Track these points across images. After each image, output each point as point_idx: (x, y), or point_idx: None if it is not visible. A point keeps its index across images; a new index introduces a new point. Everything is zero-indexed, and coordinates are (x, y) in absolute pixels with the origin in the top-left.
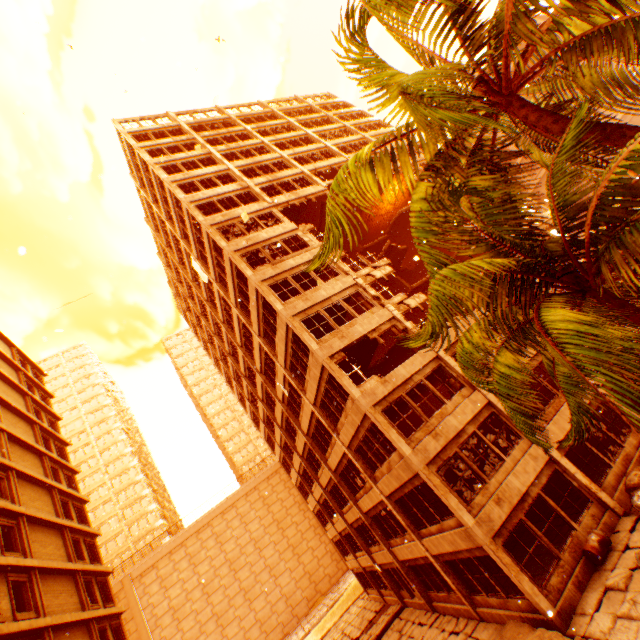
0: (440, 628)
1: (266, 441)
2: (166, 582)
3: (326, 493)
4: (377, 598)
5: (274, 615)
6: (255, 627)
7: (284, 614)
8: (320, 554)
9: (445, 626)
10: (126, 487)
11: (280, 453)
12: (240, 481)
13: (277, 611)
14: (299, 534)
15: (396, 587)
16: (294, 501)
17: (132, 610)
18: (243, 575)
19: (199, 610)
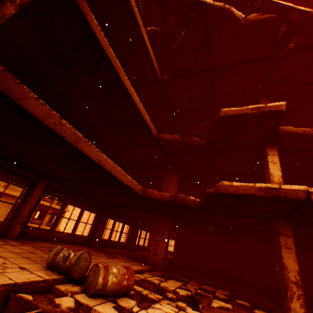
0: None
1: None
2: None
3: None
4: None
5: None
6: None
7: None
8: None
9: None
10: None
11: None
12: None
13: None
14: None
15: None
16: None
17: None
18: None
19: None
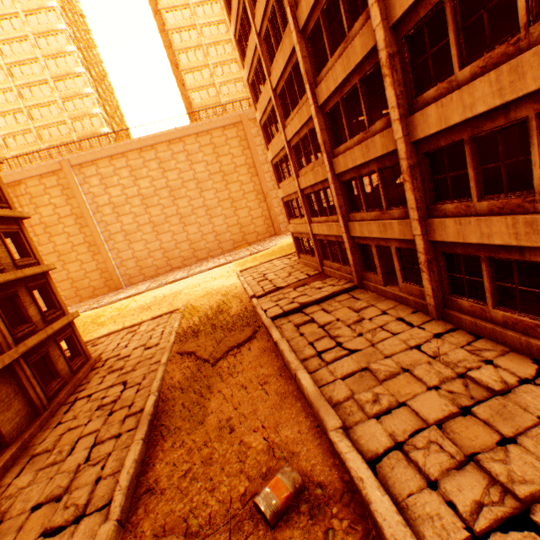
0: (476, 355)
1: (235, 42)
2: (106, 182)
3: (318, 117)
4: (311, 265)
5: (203, 242)
6: (186, 243)
7: (212, 244)
8: (255, 216)
9: (494, 359)
10: (64, 76)
11: (252, 61)
12: (193, 118)
13: (206, 240)
14: (241, 193)
15: (360, 267)
16: (245, 163)
17: (73, 191)
18: (181, 204)
19: (138, 215)
